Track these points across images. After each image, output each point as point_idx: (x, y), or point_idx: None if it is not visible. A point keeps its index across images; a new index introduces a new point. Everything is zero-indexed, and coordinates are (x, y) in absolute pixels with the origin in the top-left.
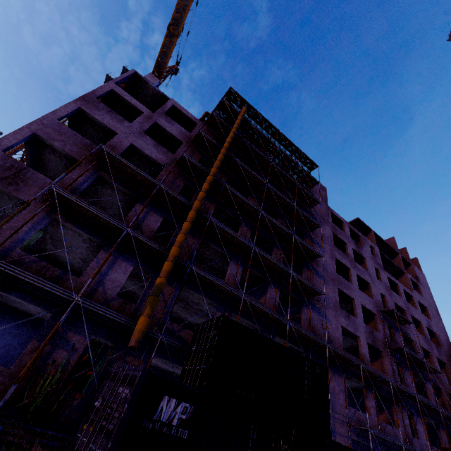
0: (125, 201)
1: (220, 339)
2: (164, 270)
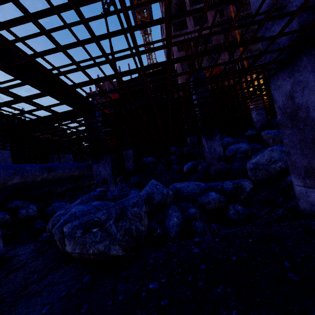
0: (208, 58)
1: None
2: (246, 65)
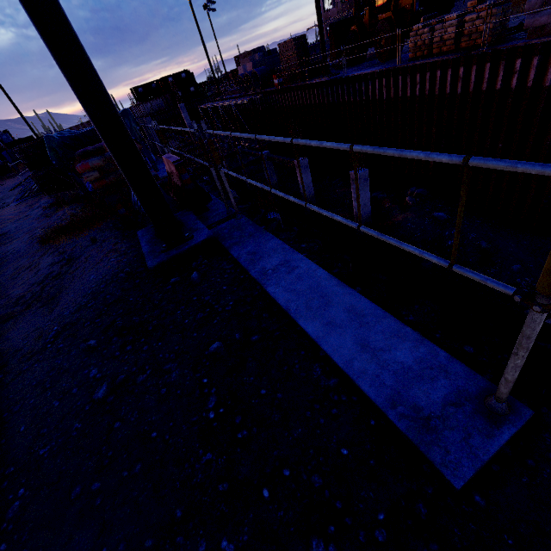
0: None
1: (357, 6)
2: None
